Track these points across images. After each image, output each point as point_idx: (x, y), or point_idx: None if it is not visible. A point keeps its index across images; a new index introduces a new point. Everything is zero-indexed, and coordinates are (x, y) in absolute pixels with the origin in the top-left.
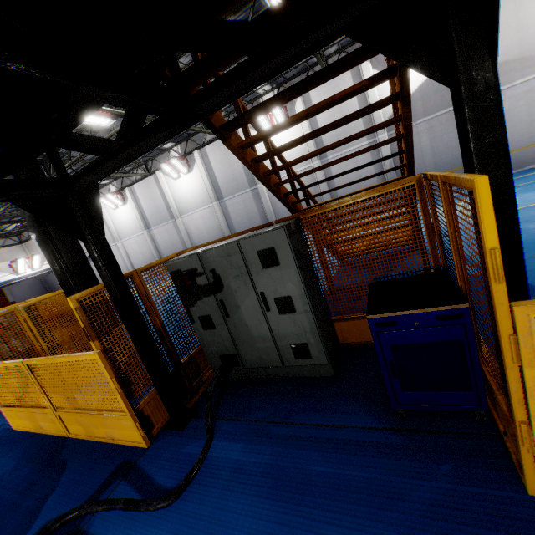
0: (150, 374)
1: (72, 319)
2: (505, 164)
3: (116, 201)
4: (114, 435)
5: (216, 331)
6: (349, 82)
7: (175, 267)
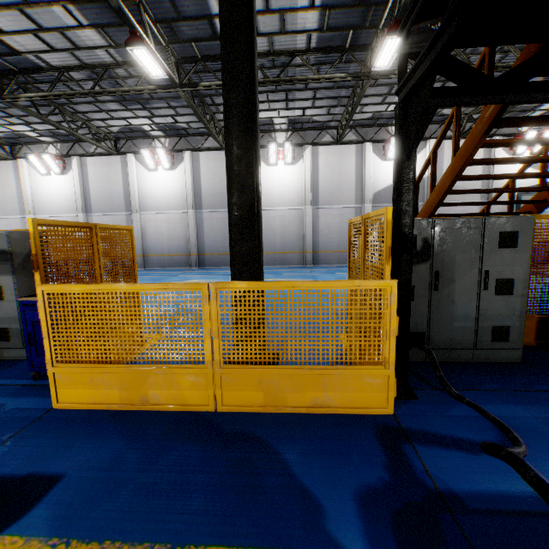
0: (399, 327)
1: (130, 269)
2: None
3: (52, 167)
4: (331, 402)
5: (412, 304)
6: (353, 153)
7: None
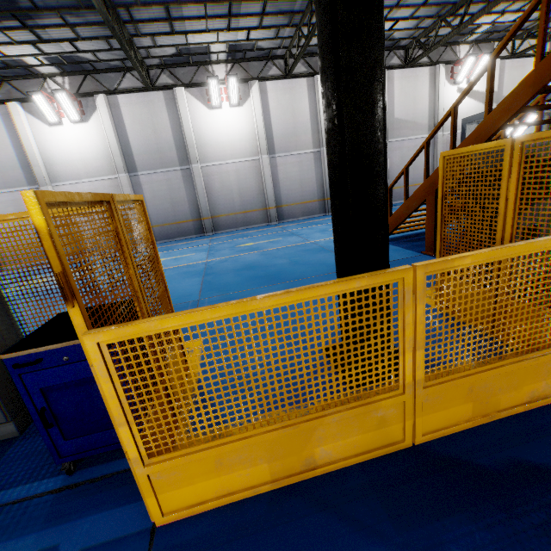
0: None
1: (154, 263)
2: None
3: None
4: (549, 389)
5: None
6: (304, 89)
7: (530, 151)
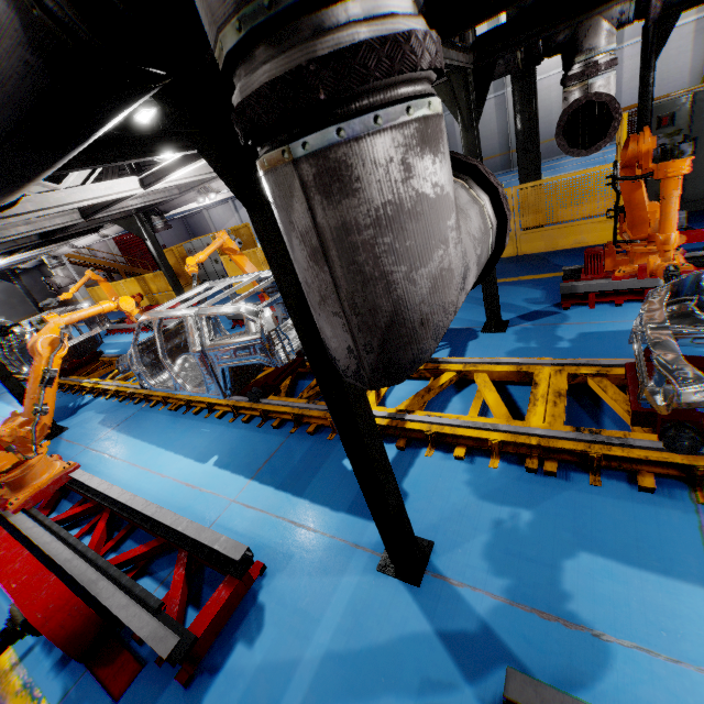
0: None
1: None
2: None
3: None
4: (585, 240)
5: None
6: None
7: (656, 109)
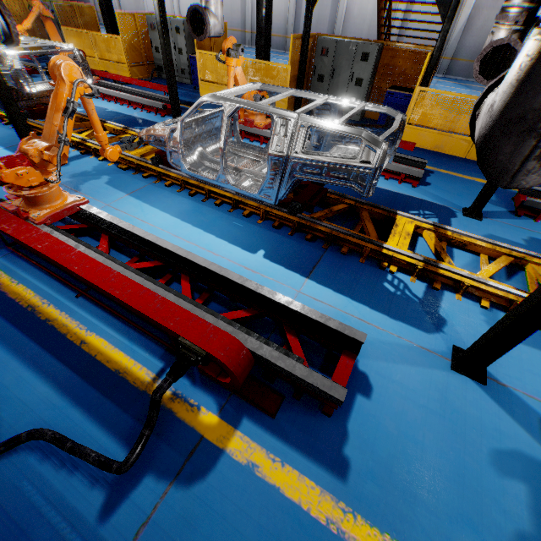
0: (298, 87)
1: None
2: (439, 53)
3: None
4: None
5: (322, 84)
6: None
7: (322, 42)
